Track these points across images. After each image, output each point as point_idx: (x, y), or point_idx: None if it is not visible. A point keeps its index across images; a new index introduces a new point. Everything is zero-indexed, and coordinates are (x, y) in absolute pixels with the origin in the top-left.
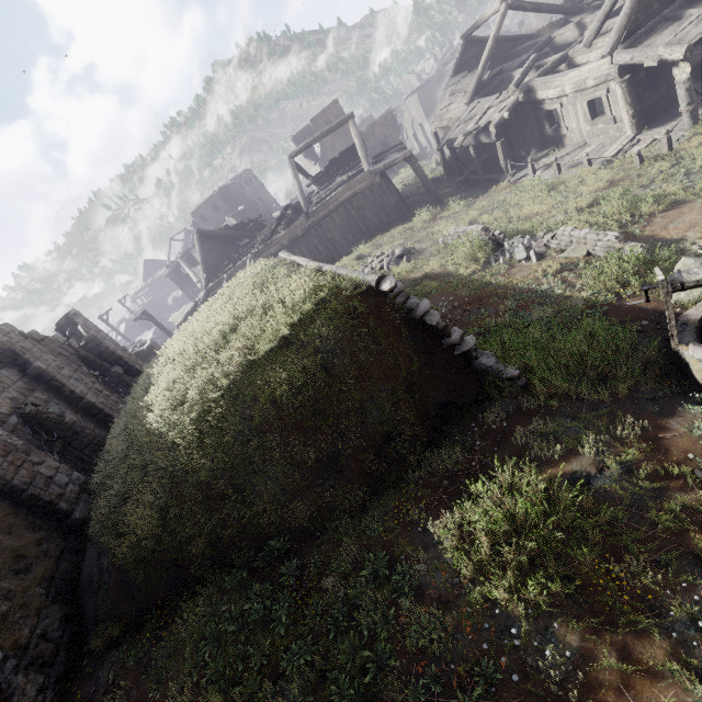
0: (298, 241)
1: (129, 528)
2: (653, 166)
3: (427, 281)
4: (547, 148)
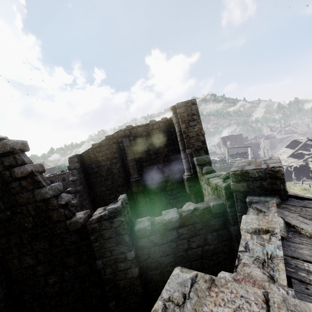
0: (221, 169)
1: None
2: None
3: None
4: (309, 179)
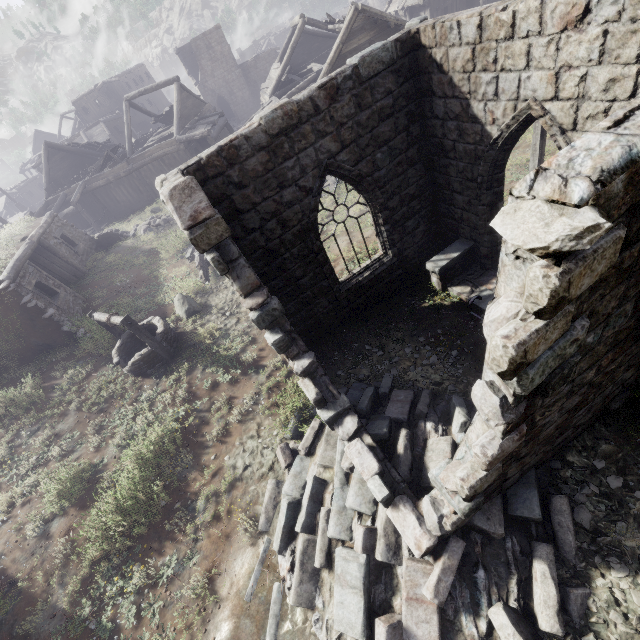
0: (123, 180)
1: None
2: None
3: (147, 254)
4: None
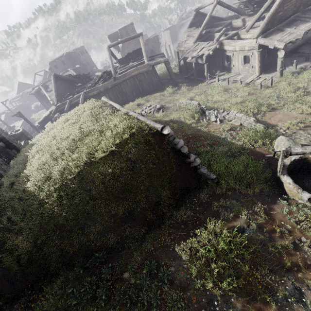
0: (108, 90)
1: (12, 246)
2: (265, 90)
3: (171, 123)
4: (224, 71)
